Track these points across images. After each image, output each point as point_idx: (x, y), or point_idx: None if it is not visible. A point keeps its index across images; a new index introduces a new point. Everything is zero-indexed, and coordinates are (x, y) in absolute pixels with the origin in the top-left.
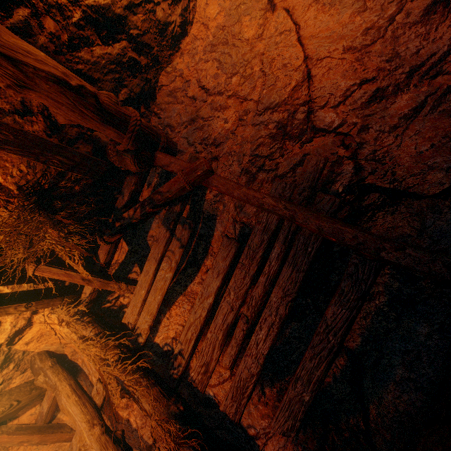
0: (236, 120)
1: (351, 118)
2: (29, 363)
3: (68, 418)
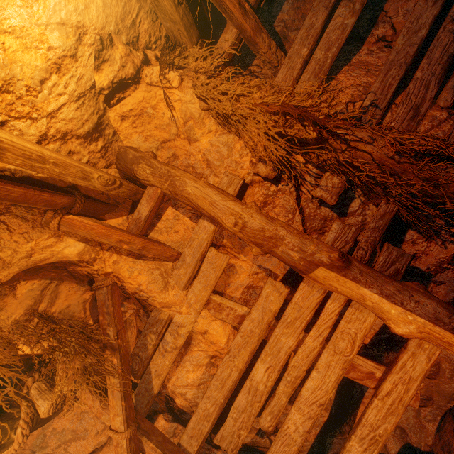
0: None
1: None
2: (115, 158)
3: (165, 238)
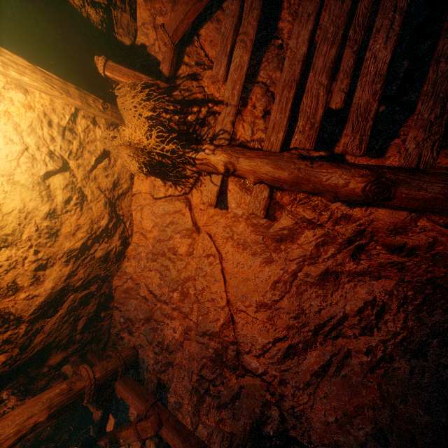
0: (182, 332)
1: (271, 370)
2: None
3: None
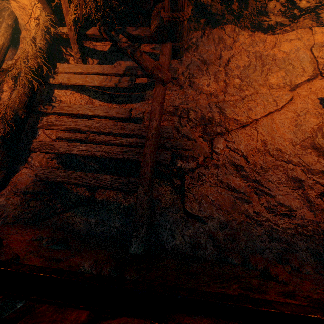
0: (210, 92)
1: (222, 157)
2: (3, 7)
3: None
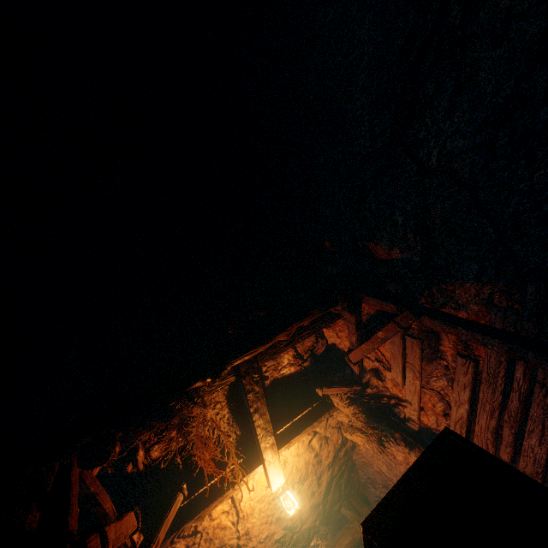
0: None
1: None
2: None
3: None
